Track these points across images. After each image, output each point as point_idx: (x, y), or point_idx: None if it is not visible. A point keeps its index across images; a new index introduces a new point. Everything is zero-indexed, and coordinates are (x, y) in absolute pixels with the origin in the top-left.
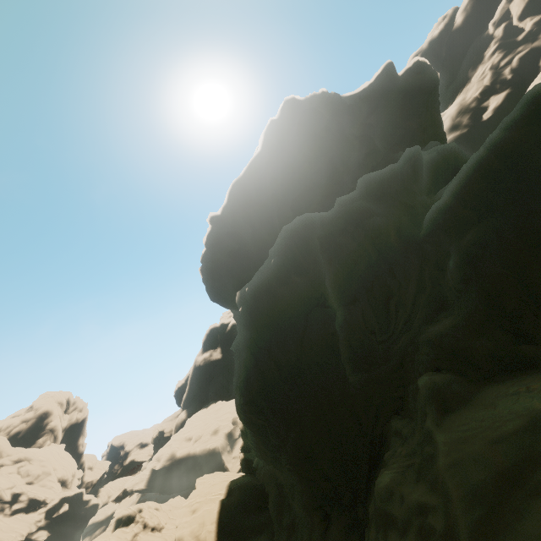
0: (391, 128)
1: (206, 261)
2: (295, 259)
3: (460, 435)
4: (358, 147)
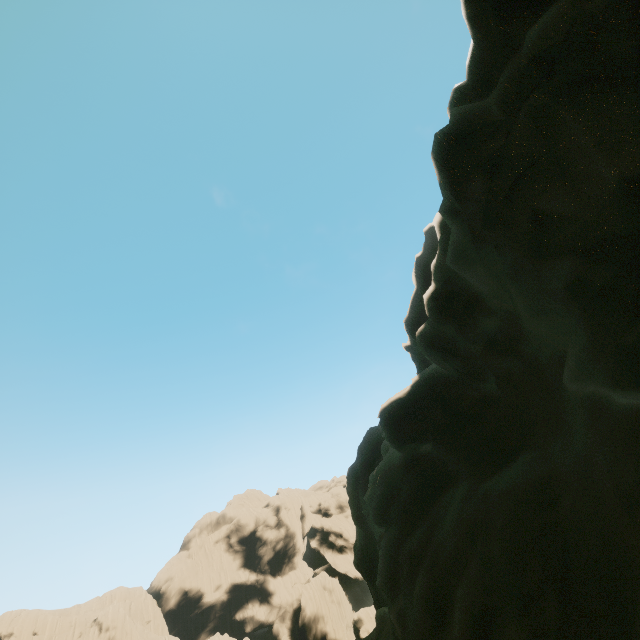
0: None
1: None
2: (358, 472)
3: None
4: None
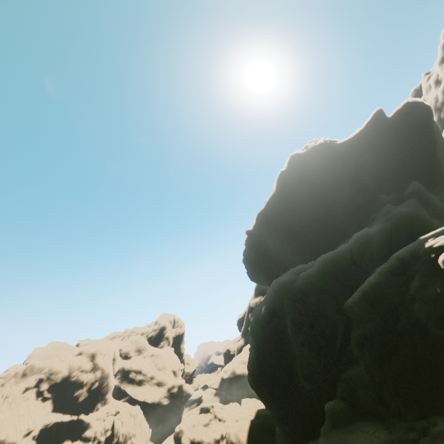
0: (382, 163)
1: (246, 256)
2: (275, 309)
3: (327, 442)
4: (348, 186)
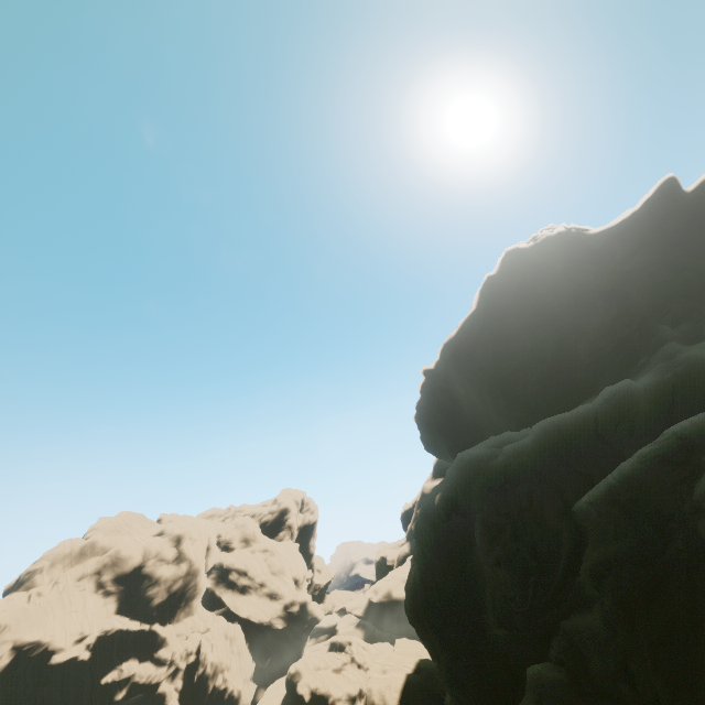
0: (668, 270)
1: (420, 411)
2: (456, 501)
3: None
4: (603, 308)
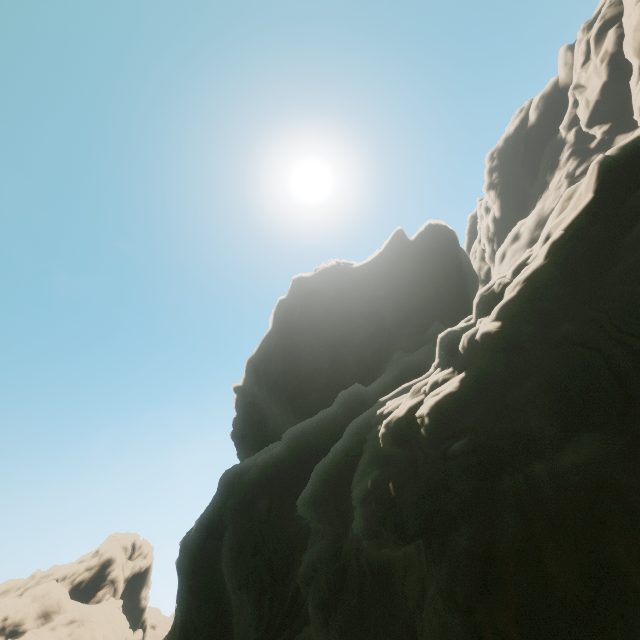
0: (405, 296)
1: (235, 428)
2: (213, 523)
3: None
4: (364, 325)
